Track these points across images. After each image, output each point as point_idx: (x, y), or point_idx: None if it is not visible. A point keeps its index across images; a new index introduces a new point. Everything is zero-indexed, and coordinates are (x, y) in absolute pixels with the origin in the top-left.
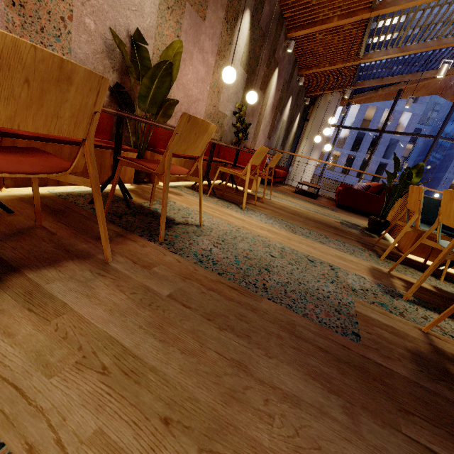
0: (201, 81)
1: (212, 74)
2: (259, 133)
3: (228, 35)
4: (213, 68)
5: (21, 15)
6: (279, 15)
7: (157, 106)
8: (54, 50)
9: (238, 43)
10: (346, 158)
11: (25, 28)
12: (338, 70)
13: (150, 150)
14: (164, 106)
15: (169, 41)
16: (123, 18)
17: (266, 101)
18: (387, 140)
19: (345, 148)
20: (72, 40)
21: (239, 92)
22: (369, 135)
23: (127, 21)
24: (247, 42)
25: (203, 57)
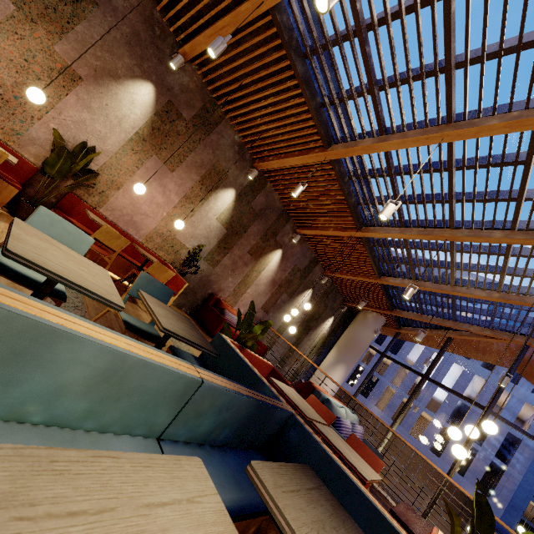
0: (157, 205)
1: (173, 207)
2: (245, 295)
3: (203, 193)
4: (176, 204)
5: (4, 104)
6: (283, 211)
7: (62, 176)
8: (16, 125)
9: (216, 204)
10: (439, 430)
11: (2, 109)
12: (364, 285)
13: (55, 209)
14: (77, 184)
15: (126, 165)
16: (85, 137)
17: (260, 269)
18: (503, 431)
19: (439, 415)
20: (33, 127)
21: (212, 239)
22: (475, 412)
23: (88, 139)
24: (229, 208)
25: (164, 191)
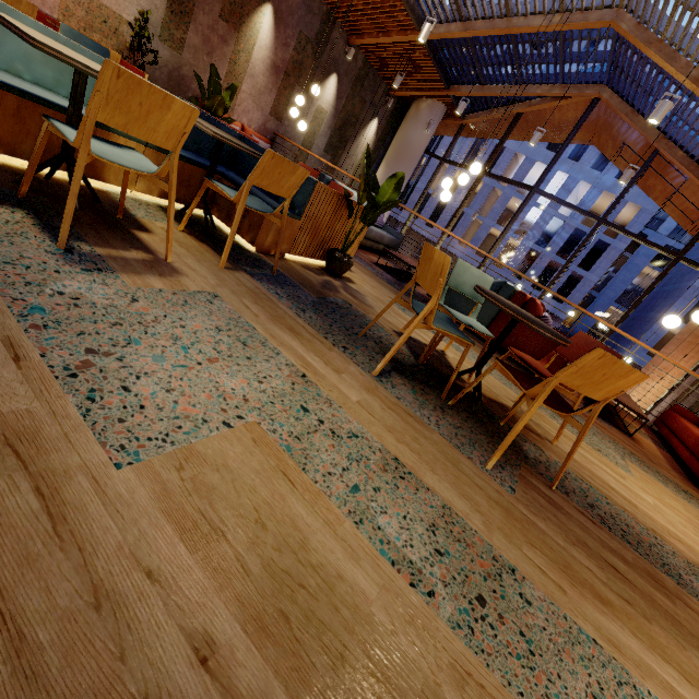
0: None
1: None
2: (240, 95)
3: None
4: None
5: None
6: None
7: None
8: None
9: None
10: (525, 253)
11: None
12: (405, 50)
13: None
14: None
15: None
16: None
17: (248, 47)
18: (593, 240)
19: (528, 238)
20: None
21: None
22: (569, 226)
23: None
24: None
25: None
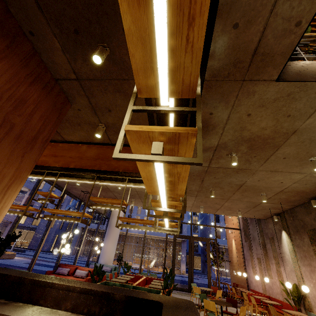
0: None
1: None
2: None
3: None
4: None
5: None
6: None
7: None
8: None
9: None
10: None
11: None
12: None
13: None
14: None
15: None
16: None
17: None
18: None
19: None
20: None
21: None
22: None
23: None
24: None
25: None
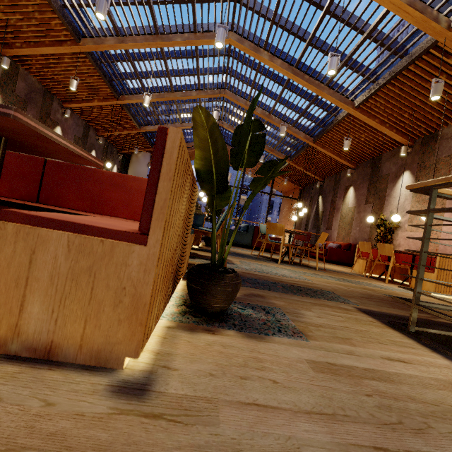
0: None
1: None
2: None
3: None
4: None
5: None
6: (45, 91)
7: None
8: None
9: None
10: None
11: None
12: (130, 135)
13: None
14: None
15: None
16: None
17: None
18: None
19: None
20: None
21: None
22: None
23: None
24: None
25: None
